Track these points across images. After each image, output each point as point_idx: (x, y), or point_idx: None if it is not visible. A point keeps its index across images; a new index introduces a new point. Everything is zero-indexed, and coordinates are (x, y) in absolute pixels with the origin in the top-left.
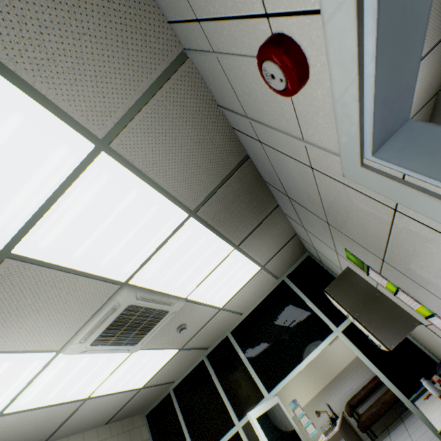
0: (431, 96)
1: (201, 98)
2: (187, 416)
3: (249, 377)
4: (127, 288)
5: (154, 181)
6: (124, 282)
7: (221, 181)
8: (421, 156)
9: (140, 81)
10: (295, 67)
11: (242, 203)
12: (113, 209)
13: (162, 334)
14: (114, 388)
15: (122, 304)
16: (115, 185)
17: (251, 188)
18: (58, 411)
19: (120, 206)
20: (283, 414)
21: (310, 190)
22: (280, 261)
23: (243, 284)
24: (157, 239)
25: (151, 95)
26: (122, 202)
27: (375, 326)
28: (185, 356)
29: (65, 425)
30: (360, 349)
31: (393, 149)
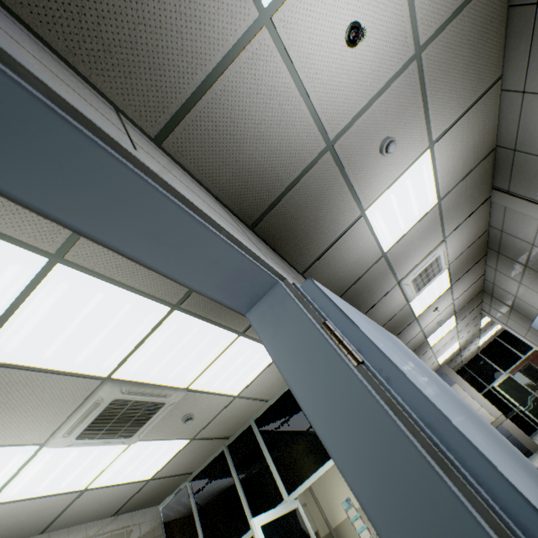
0: (485, 153)
1: None
2: (202, 513)
3: (269, 475)
4: (110, 383)
5: (122, 282)
6: (106, 376)
7: None
8: (271, 326)
9: None
10: None
11: None
12: (79, 311)
13: (165, 425)
14: (115, 480)
15: (106, 399)
16: (77, 290)
17: None
18: (52, 502)
19: (87, 308)
20: (301, 521)
21: None
22: None
23: (261, 370)
24: (137, 334)
25: None
26: (88, 305)
27: None
28: (199, 446)
29: (64, 516)
30: None
31: (259, 312)
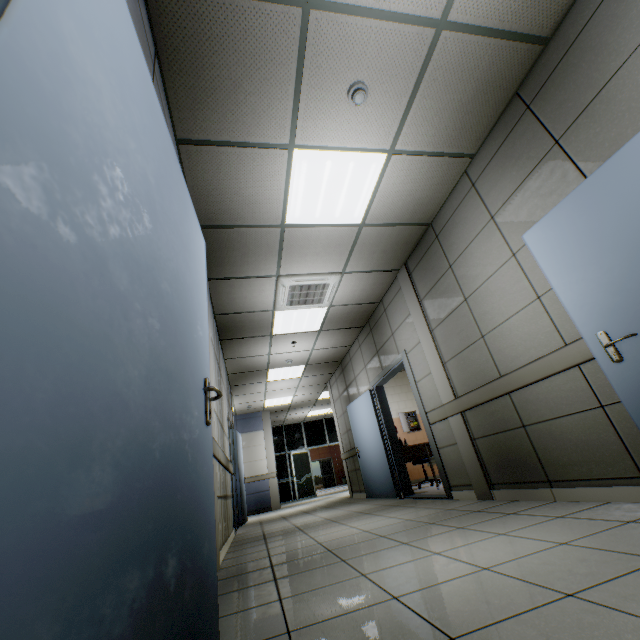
0: (420, 221)
1: None
2: None
3: None
4: None
5: None
6: None
7: None
8: None
9: None
10: None
11: None
12: None
13: None
14: None
15: None
16: None
17: None
18: None
19: None
20: None
21: None
22: None
23: None
24: None
25: None
26: None
27: None
28: None
29: None
30: None
31: None
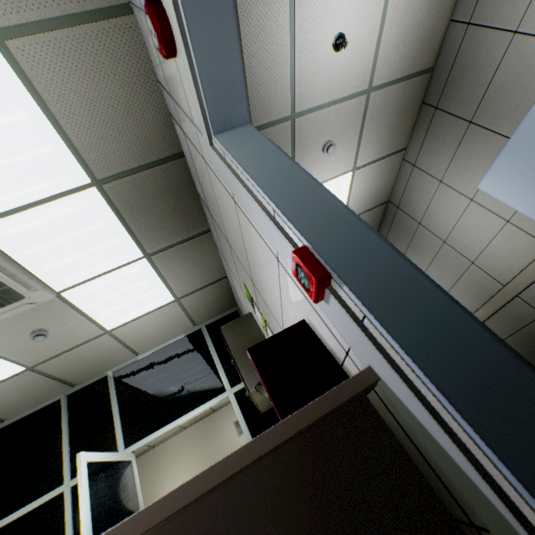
0: (381, 201)
1: (140, 61)
2: None
3: (110, 428)
4: None
5: (55, 117)
6: None
7: (145, 165)
8: (237, 143)
9: (69, 0)
10: (159, 25)
11: (165, 205)
12: None
13: (6, 332)
14: None
15: None
16: None
17: (180, 193)
18: None
19: None
20: (131, 473)
21: (213, 195)
22: (201, 302)
23: (147, 311)
24: (38, 190)
25: (80, 23)
26: (0, 117)
27: (248, 369)
28: (33, 383)
29: None
30: (243, 413)
31: (227, 136)
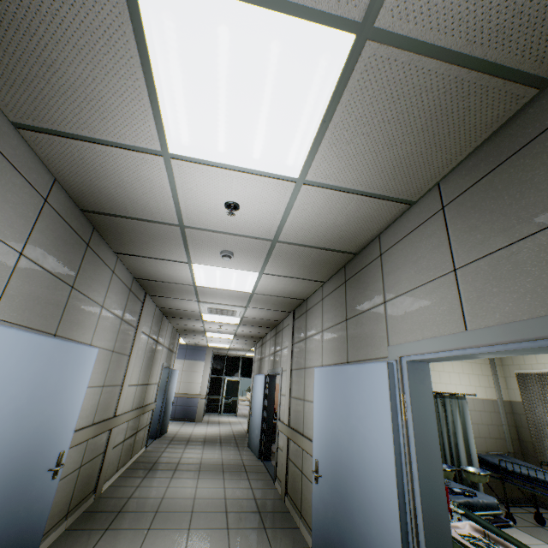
0: (297, 297)
1: None
2: None
3: None
4: None
5: None
6: None
7: None
8: None
9: None
10: None
11: None
12: None
13: None
14: None
15: None
16: None
17: None
18: None
19: None
20: None
21: None
22: None
23: None
24: None
25: None
26: None
27: None
28: None
29: None
30: None
31: None
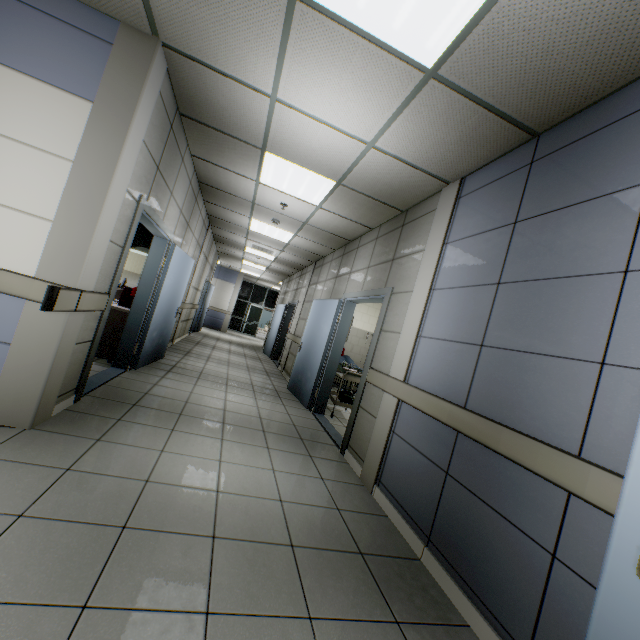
0: (318, 254)
1: None
2: None
3: None
4: None
5: None
6: None
7: None
8: (157, 246)
9: None
10: None
11: None
12: None
13: None
14: None
15: None
16: None
17: None
18: None
19: None
20: None
21: None
22: None
23: None
24: None
25: None
26: None
27: None
28: None
29: None
30: None
31: (158, 240)
